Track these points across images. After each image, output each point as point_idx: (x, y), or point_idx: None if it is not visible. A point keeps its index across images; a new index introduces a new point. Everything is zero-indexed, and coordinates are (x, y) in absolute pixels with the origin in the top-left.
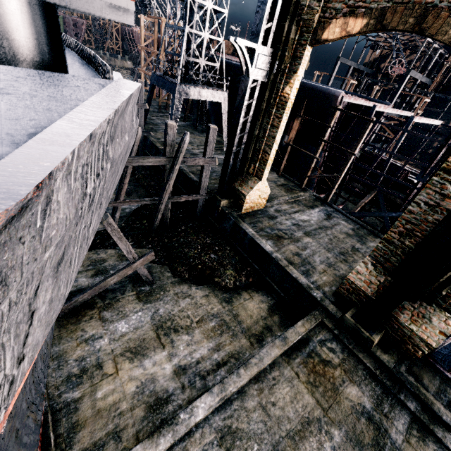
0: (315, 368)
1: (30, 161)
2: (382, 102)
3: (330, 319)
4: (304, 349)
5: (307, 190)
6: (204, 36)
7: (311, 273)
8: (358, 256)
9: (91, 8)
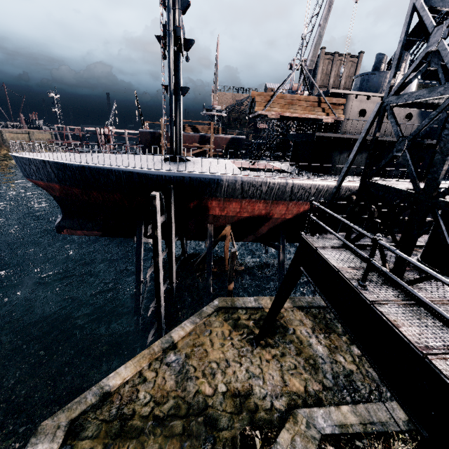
0: None
1: None
2: None
3: None
4: None
5: None
6: None
7: None
8: None
9: None
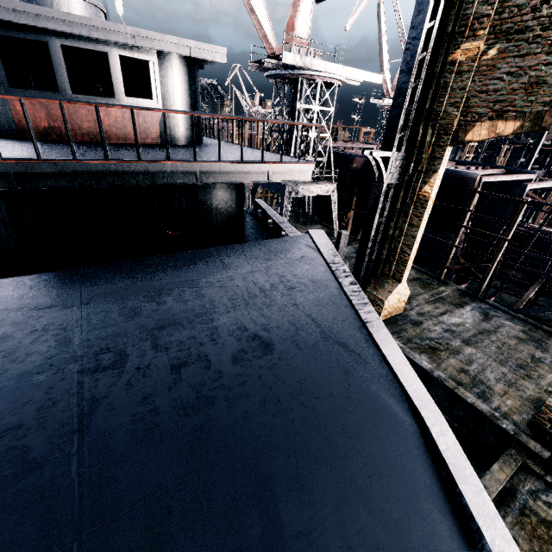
0: (536, 531)
1: (406, 375)
2: (525, 171)
3: (535, 461)
4: (512, 504)
5: (448, 283)
6: (311, 135)
7: (489, 395)
8: (543, 368)
9: (283, 177)
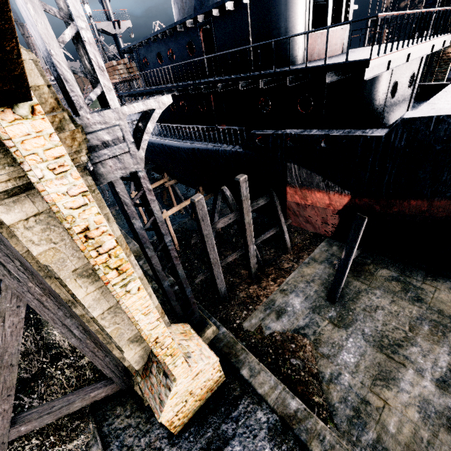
0: None
1: None
2: None
3: None
4: None
5: None
6: None
7: None
8: None
9: (444, 44)
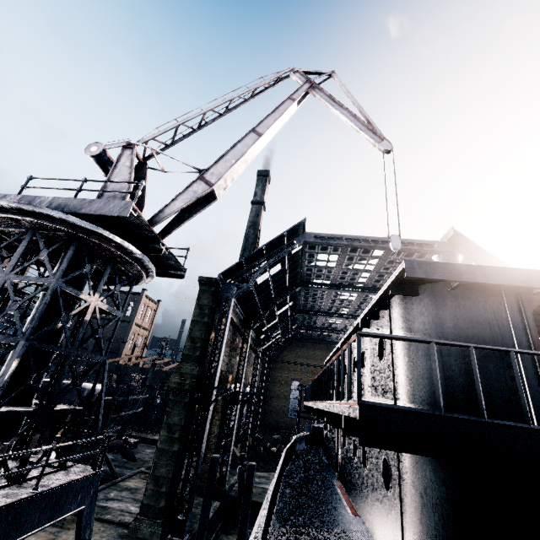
0: None
1: None
2: None
3: None
4: None
5: None
6: None
7: None
8: None
9: None
